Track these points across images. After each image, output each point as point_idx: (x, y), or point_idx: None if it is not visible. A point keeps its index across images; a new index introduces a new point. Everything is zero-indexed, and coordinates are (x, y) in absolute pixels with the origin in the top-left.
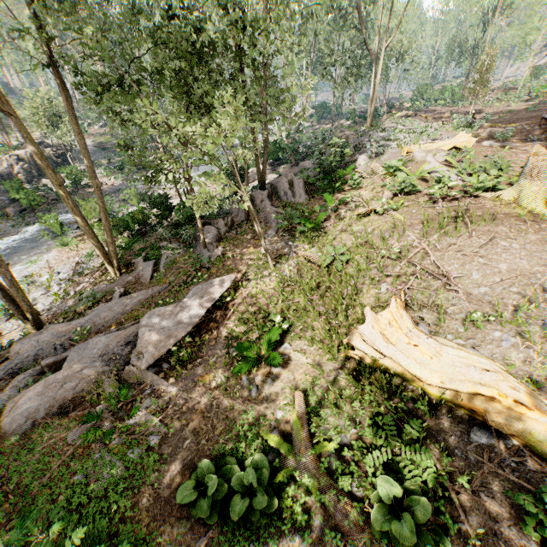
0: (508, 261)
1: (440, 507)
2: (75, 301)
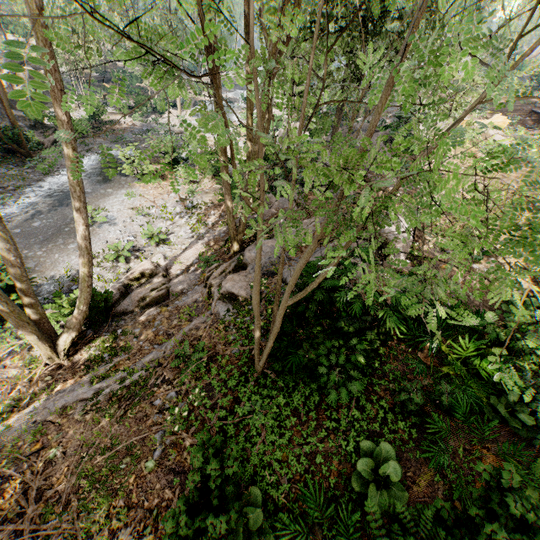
0: None
1: None
2: (227, 228)
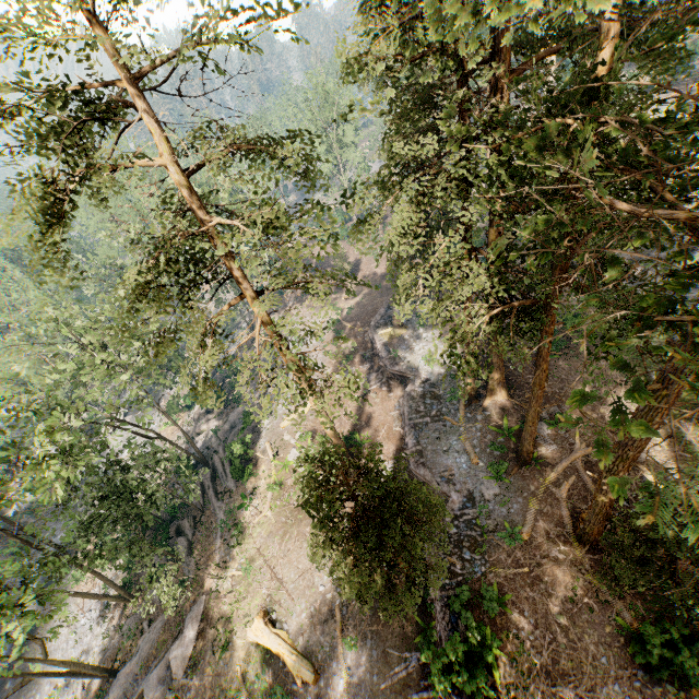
0: (303, 562)
1: (269, 692)
2: (120, 636)
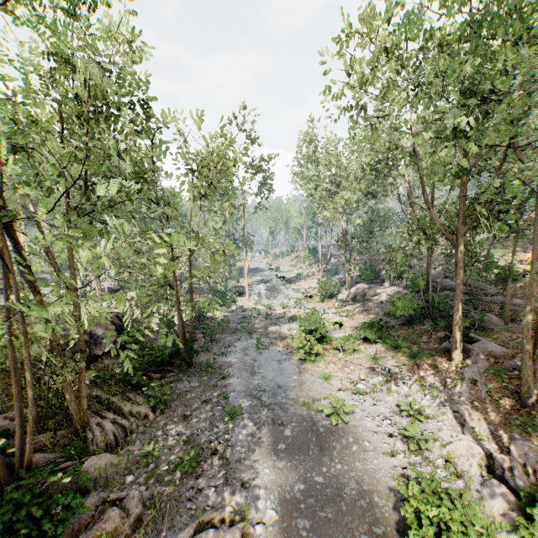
0: None
1: None
2: (467, 384)
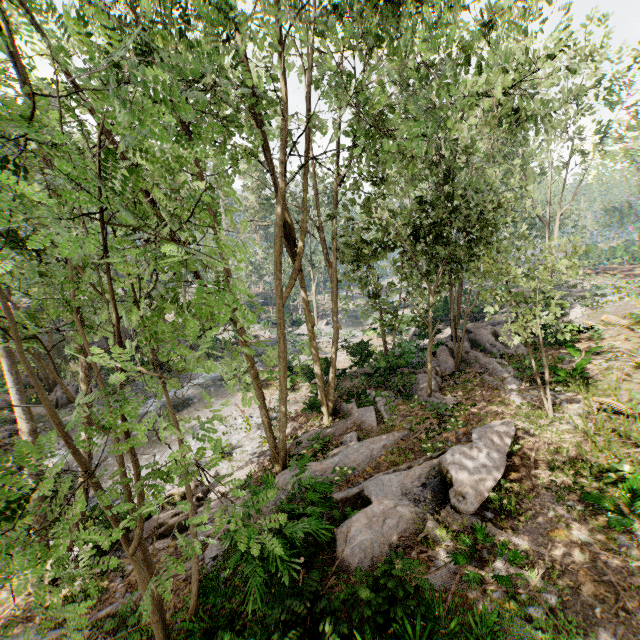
0: None
1: None
2: (292, 444)
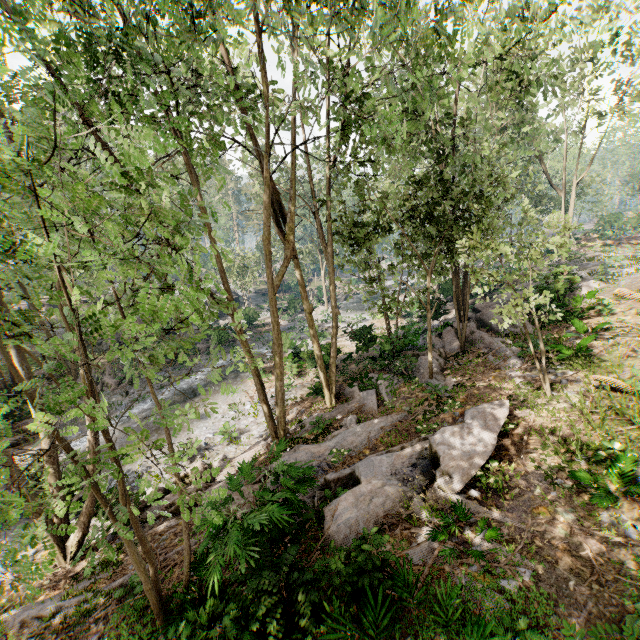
0: None
1: None
2: (296, 428)
